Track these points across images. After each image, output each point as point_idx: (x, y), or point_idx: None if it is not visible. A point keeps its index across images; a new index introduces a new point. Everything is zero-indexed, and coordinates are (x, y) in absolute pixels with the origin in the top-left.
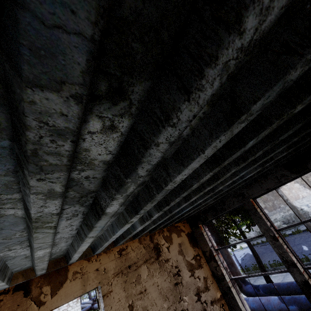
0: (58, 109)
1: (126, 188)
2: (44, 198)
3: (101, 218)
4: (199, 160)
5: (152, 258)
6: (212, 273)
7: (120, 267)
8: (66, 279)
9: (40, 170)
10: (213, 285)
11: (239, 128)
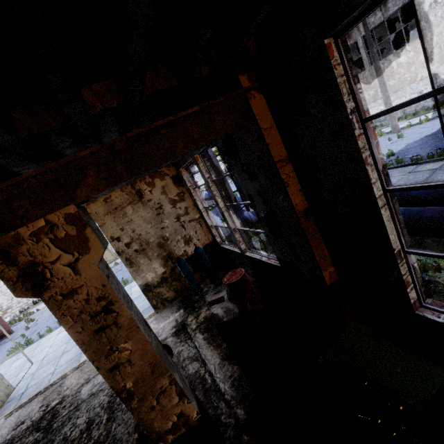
0: None
1: None
2: None
3: None
4: None
5: (136, 201)
6: (194, 204)
7: (108, 209)
8: None
9: None
10: (193, 211)
11: None
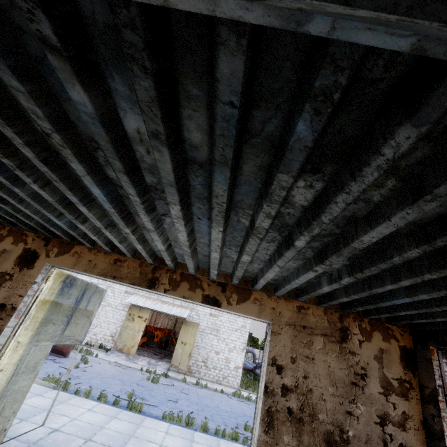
0: (285, 180)
1: (312, 229)
2: (265, 216)
3: (290, 249)
4: (387, 226)
5: (334, 338)
6: (423, 420)
7: (295, 321)
8: (248, 299)
9: (269, 201)
10: (416, 432)
11: (430, 206)
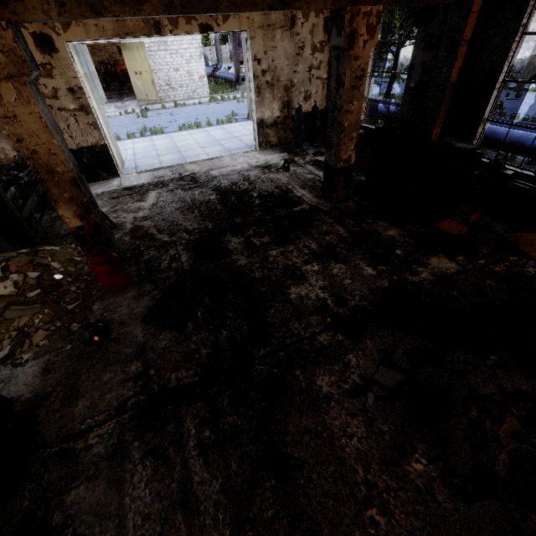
0: None
1: None
2: None
3: None
4: None
5: (287, 27)
6: (328, 61)
7: (263, 23)
8: (230, 16)
9: None
10: (324, 69)
11: None
